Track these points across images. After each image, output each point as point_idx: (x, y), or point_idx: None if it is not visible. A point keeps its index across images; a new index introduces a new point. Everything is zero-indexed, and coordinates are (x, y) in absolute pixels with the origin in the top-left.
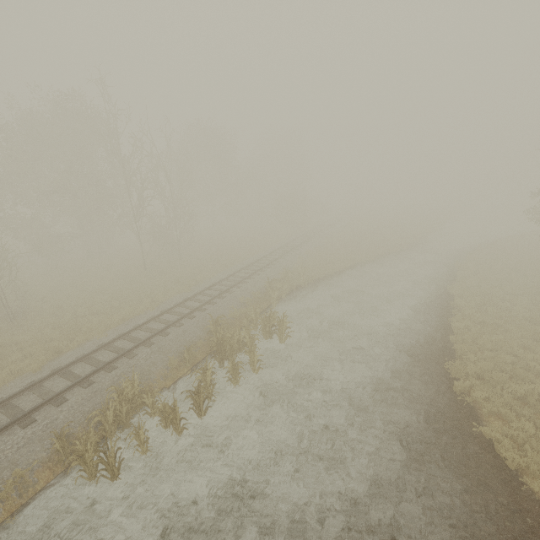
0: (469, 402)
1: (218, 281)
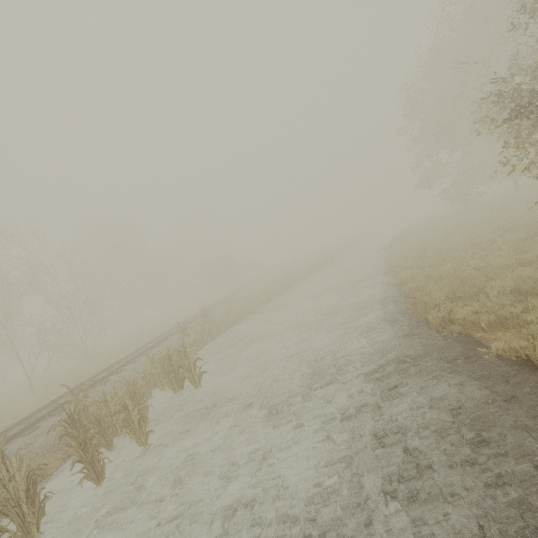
0: (459, 331)
1: (123, 357)
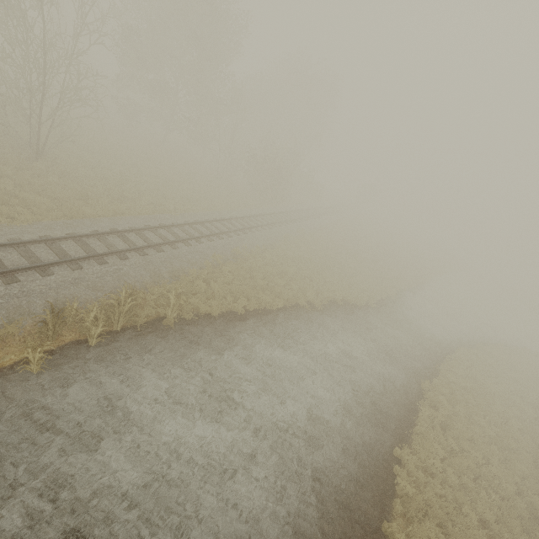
0: None
1: None
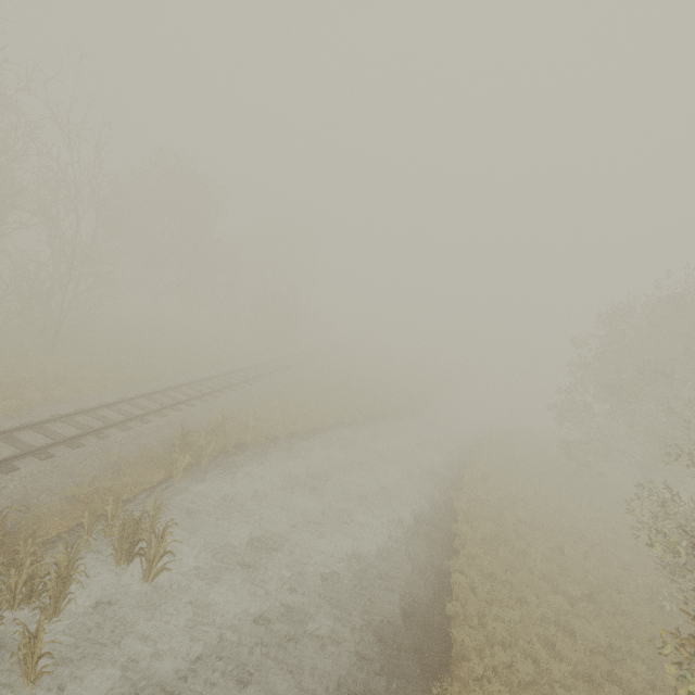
0: None
1: (92, 407)
